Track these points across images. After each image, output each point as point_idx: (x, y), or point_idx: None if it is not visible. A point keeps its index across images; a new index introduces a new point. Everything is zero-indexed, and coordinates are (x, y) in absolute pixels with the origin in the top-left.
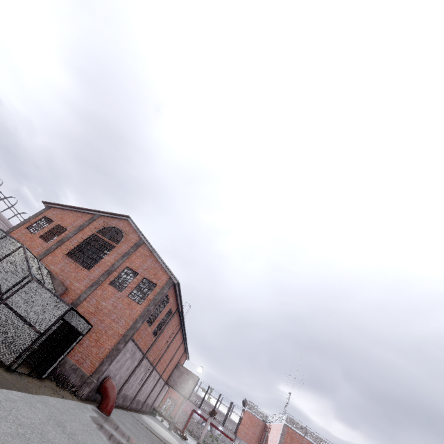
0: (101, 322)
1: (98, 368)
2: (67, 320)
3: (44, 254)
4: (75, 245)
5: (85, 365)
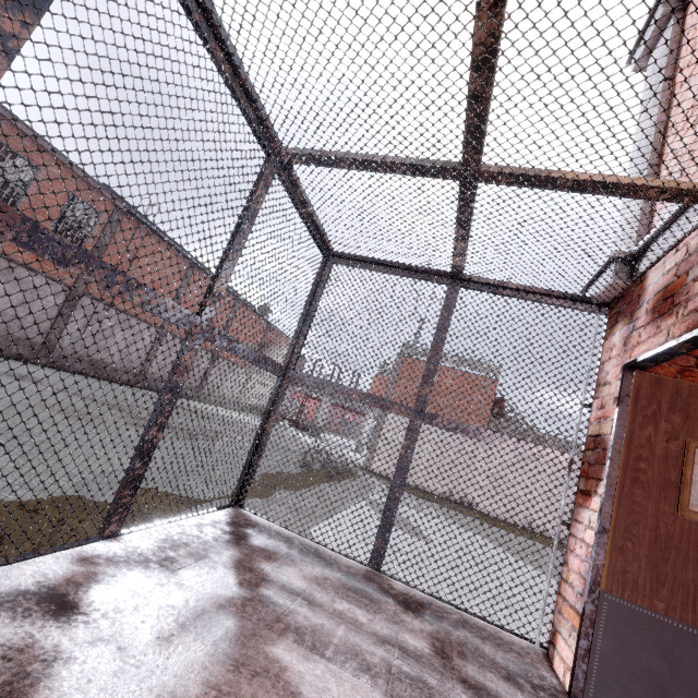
0: None
1: None
2: None
3: None
4: None
5: None
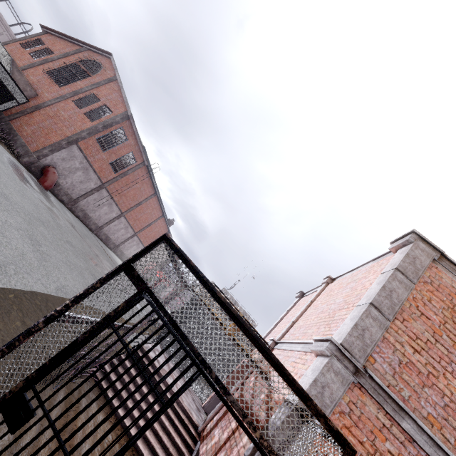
0: (55, 124)
1: (40, 149)
2: None
3: (28, 66)
4: (57, 67)
5: (32, 146)
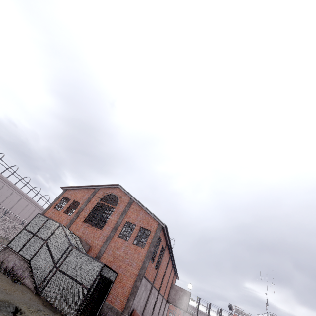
0: (120, 267)
1: (126, 304)
2: (103, 274)
3: (70, 224)
4: (88, 213)
5: (117, 303)
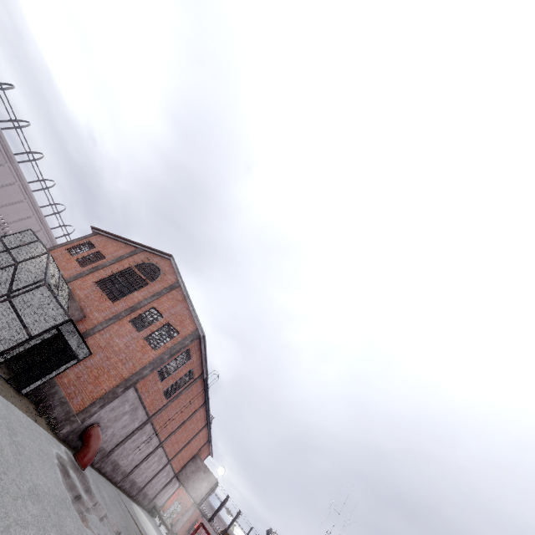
0: (107, 360)
1: (87, 407)
2: (63, 333)
3: (75, 278)
4: (108, 275)
5: (75, 401)
